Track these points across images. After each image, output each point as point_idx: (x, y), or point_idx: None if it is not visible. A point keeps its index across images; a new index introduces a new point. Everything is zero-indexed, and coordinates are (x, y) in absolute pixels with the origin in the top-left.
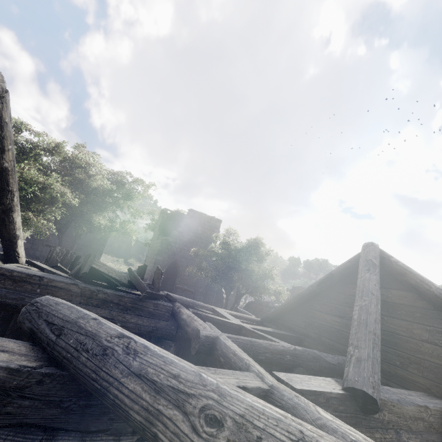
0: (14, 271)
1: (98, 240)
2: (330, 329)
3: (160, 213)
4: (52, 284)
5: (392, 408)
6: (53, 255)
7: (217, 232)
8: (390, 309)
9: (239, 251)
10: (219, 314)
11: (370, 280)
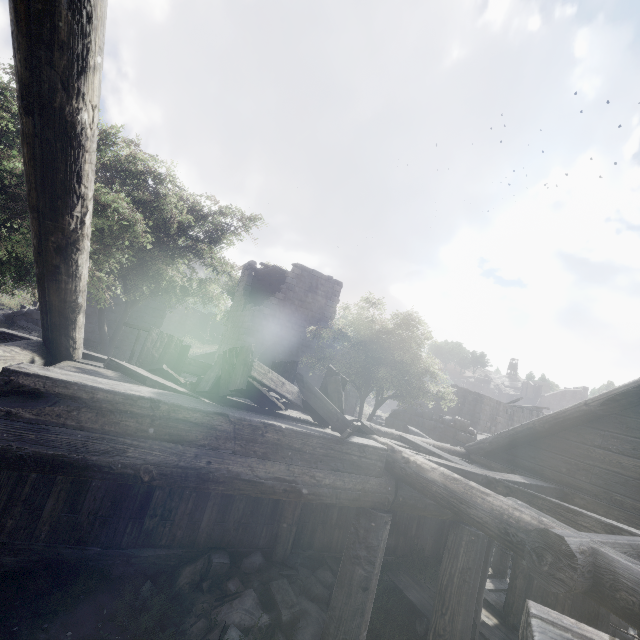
0: (97, 390)
1: (154, 309)
2: (635, 482)
3: (245, 269)
4: (177, 415)
5: None
6: (147, 345)
7: (335, 301)
8: None
9: (387, 333)
10: (422, 449)
11: None
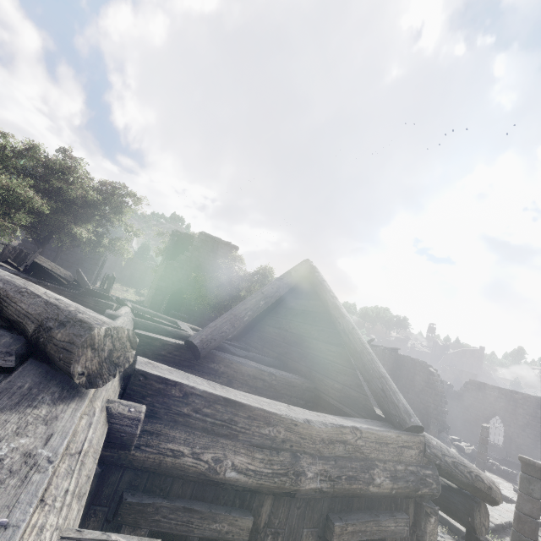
0: None
1: (91, 259)
2: (270, 340)
3: (170, 235)
4: None
5: (230, 364)
6: (5, 252)
7: (232, 260)
8: (305, 316)
9: (241, 279)
10: (177, 325)
11: (271, 284)
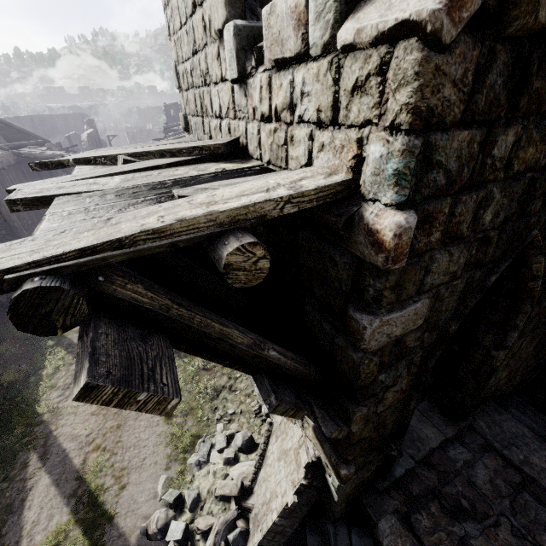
0: None
1: None
2: None
3: None
4: None
5: None
6: None
7: None
8: None
9: None
10: None
11: None
